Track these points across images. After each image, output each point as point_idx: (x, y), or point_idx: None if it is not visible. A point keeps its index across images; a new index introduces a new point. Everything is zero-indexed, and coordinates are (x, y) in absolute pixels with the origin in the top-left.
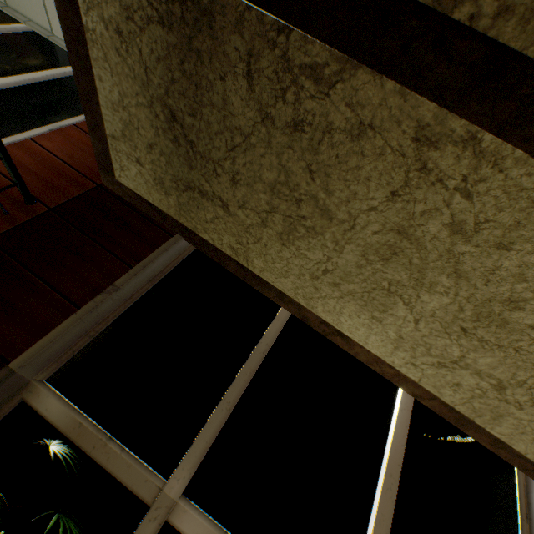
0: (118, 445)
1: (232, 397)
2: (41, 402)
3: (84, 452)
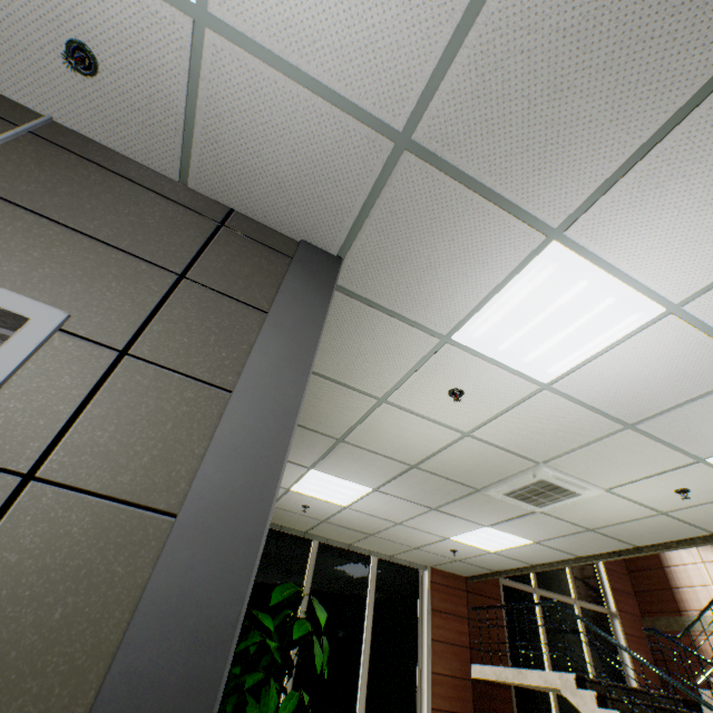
0: None
1: None
2: None
3: None
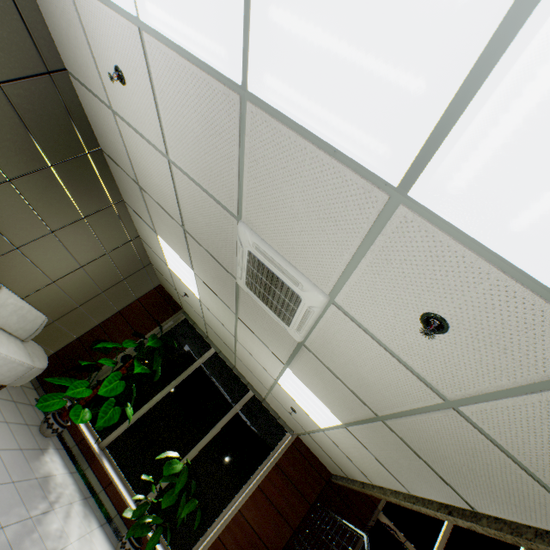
0: (410, 543)
1: (446, 532)
2: (383, 519)
3: (400, 543)
